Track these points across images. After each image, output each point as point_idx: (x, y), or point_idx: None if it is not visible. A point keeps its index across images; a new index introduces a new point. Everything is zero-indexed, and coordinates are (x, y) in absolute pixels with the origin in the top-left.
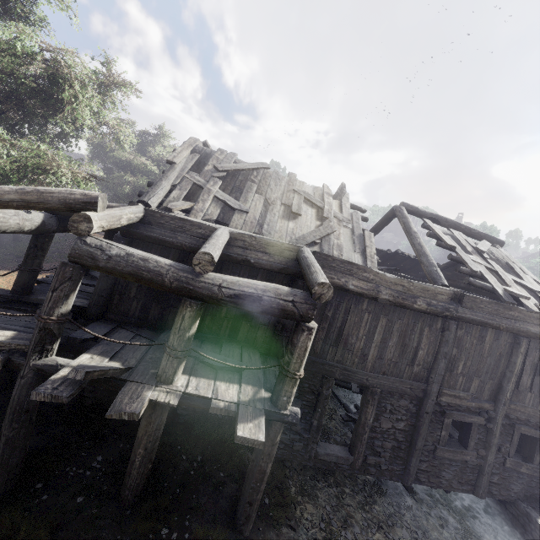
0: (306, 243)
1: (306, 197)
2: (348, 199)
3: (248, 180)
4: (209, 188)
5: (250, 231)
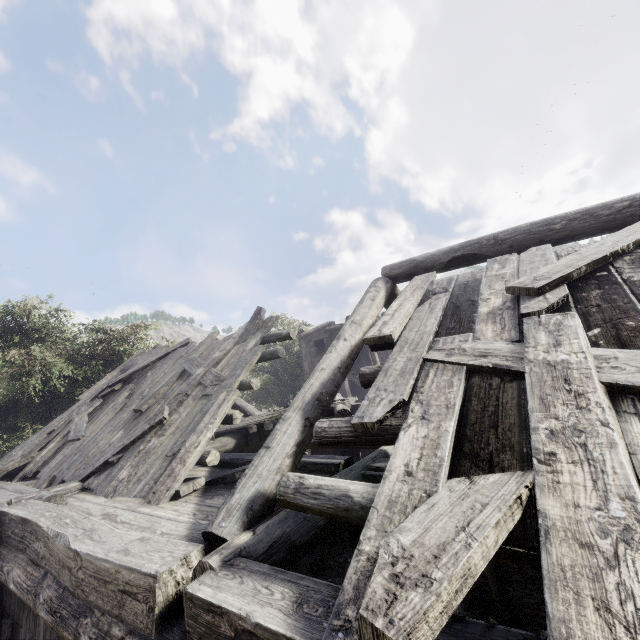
0: (90, 471)
1: (186, 367)
2: (263, 330)
3: (140, 379)
4: (74, 420)
5: (50, 475)
